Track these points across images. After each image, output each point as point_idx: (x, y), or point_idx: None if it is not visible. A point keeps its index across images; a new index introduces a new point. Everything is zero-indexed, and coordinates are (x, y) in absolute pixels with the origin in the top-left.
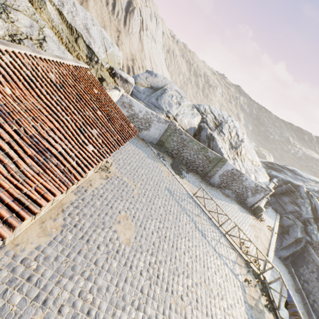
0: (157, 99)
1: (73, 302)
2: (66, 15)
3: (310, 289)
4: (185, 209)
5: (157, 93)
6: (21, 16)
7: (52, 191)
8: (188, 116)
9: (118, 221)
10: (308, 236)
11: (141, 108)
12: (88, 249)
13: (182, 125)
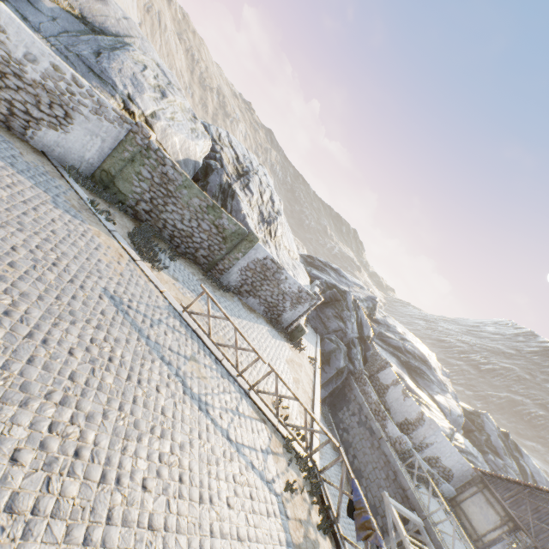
0: (99, 55)
1: None
2: None
3: (350, 441)
4: (160, 346)
5: (100, 40)
6: None
7: None
8: (184, 130)
9: None
10: (351, 363)
11: (35, 48)
12: None
13: (168, 148)
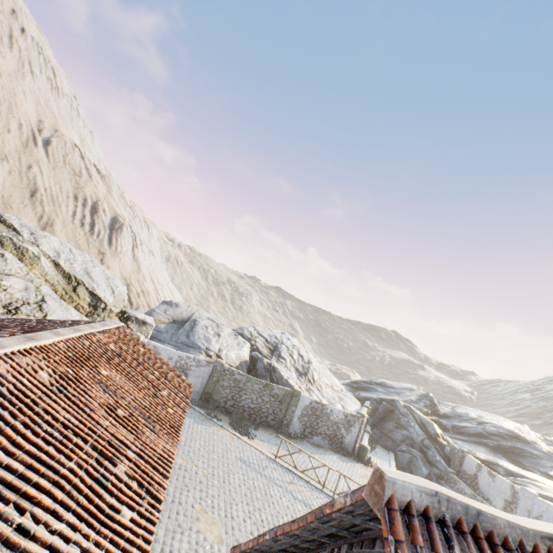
0: (189, 336)
1: None
2: (64, 265)
3: None
4: (272, 478)
5: (186, 328)
6: (14, 280)
7: (171, 450)
8: (234, 347)
9: (196, 517)
10: (434, 467)
11: (172, 353)
12: None
13: (230, 362)
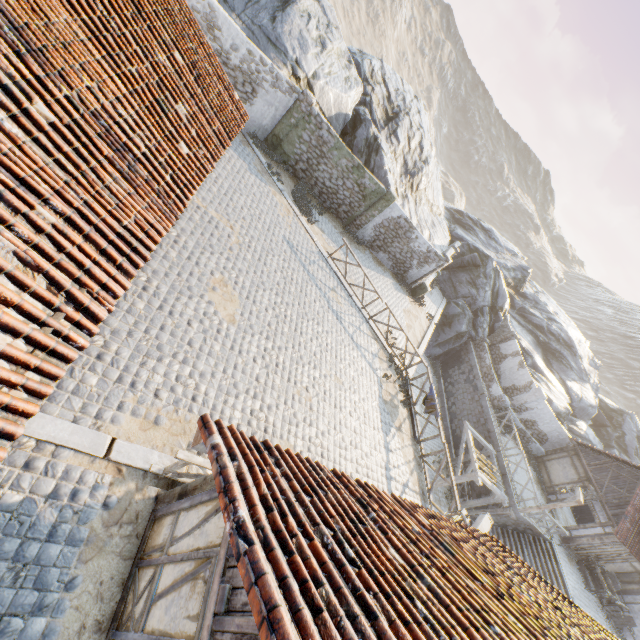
0: (275, 20)
1: (171, 387)
2: None
3: (453, 392)
4: (315, 278)
5: None
6: None
7: (156, 227)
8: (338, 84)
9: (213, 287)
10: (474, 330)
11: (238, 39)
12: (175, 325)
13: (323, 106)
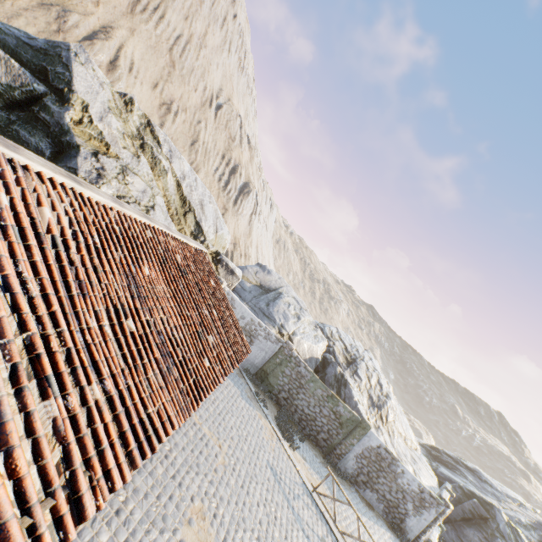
0: (268, 305)
1: None
2: (184, 188)
3: None
4: (301, 518)
5: (268, 296)
6: (138, 180)
7: (172, 419)
8: (310, 338)
9: (189, 518)
10: None
11: (246, 313)
12: None
13: (300, 351)
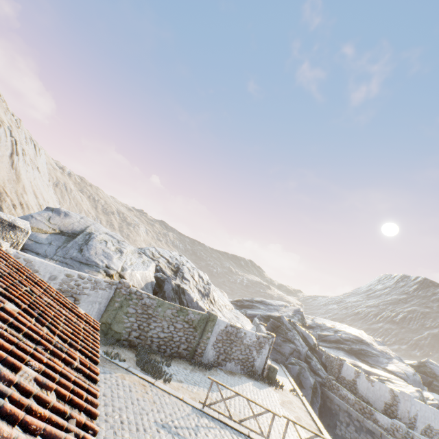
0: (82, 250)
1: None
2: None
3: None
4: None
5: (78, 241)
6: None
7: None
8: (140, 267)
9: None
10: (317, 375)
11: (56, 271)
12: None
13: (135, 283)
